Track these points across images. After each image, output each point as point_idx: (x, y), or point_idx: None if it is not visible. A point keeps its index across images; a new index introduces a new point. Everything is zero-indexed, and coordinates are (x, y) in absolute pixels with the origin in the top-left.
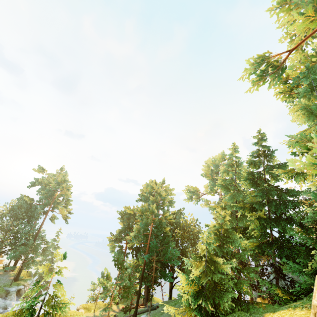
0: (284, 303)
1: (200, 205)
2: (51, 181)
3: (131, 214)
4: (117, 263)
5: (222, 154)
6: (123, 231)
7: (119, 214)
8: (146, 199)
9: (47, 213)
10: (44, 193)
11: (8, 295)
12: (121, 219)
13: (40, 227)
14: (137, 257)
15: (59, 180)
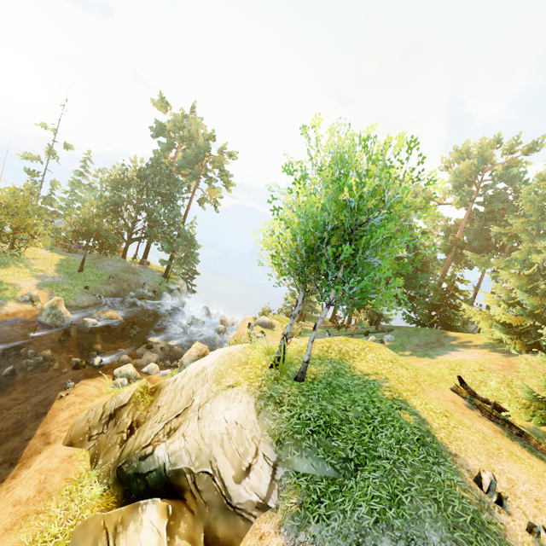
0: None
1: (422, 220)
2: (193, 133)
3: None
4: None
5: (500, 139)
6: None
7: None
8: None
9: (193, 191)
10: (193, 156)
11: (173, 293)
12: None
13: (186, 211)
14: None
15: (206, 134)
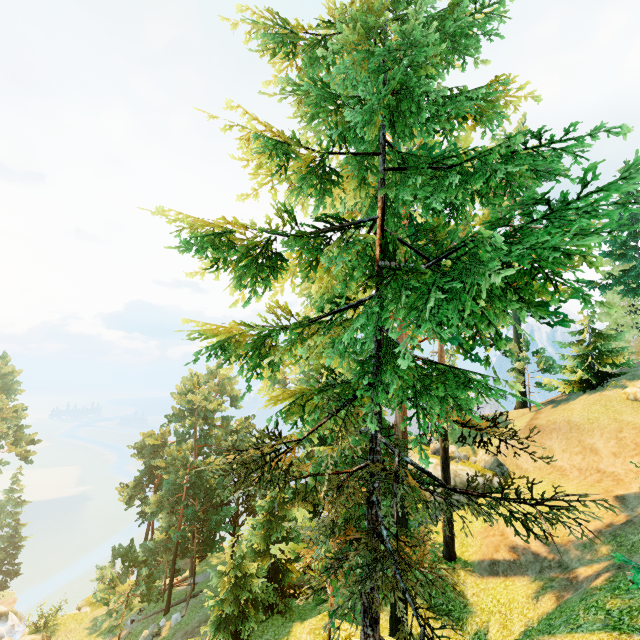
0: (323, 600)
1: None
2: None
3: (157, 446)
4: (126, 560)
5: None
6: (144, 476)
7: (133, 447)
8: (182, 418)
9: None
10: None
11: None
12: (139, 455)
13: None
14: (170, 524)
15: None
